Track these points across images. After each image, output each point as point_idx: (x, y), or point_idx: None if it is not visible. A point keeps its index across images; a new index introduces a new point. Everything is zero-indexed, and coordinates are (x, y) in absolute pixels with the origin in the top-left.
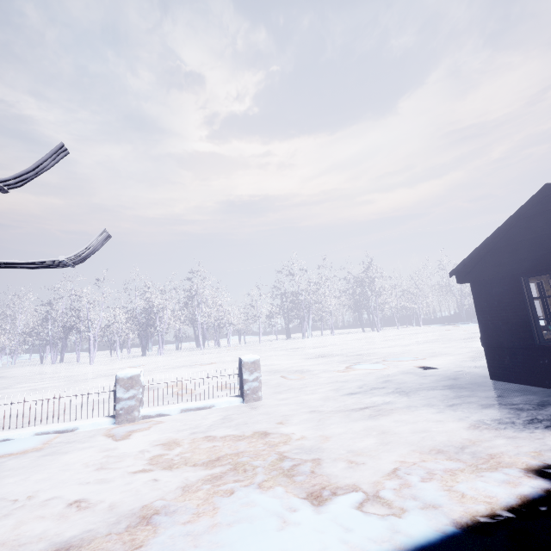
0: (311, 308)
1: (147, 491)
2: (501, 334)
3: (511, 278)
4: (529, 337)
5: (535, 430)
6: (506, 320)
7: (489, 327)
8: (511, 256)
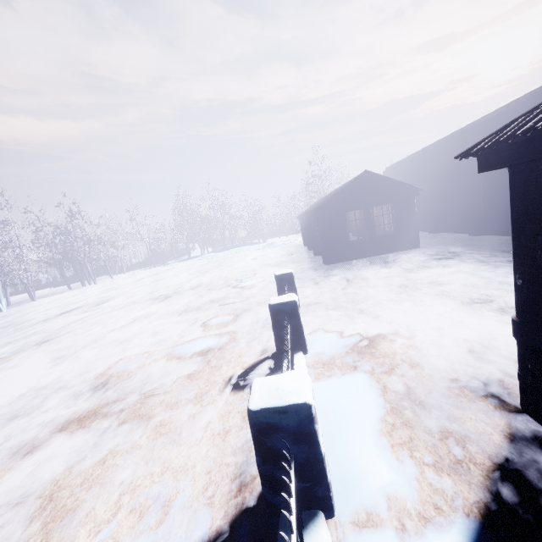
0: None
1: (447, 309)
2: (333, 241)
3: (339, 213)
4: (345, 240)
5: (394, 264)
6: (336, 234)
7: (328, 238)
8: (347, 201)
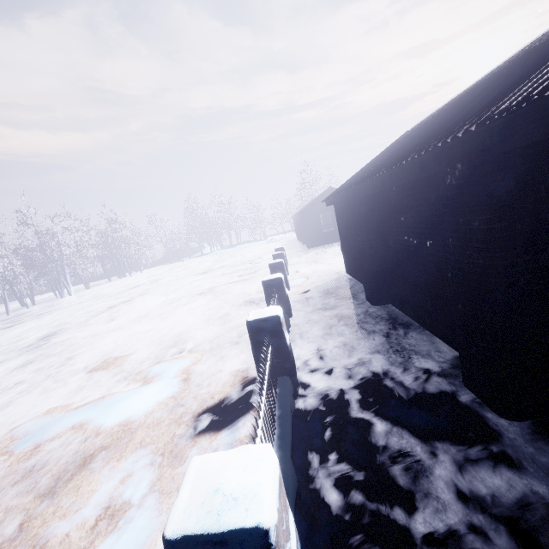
0: (65, 263)
1: None
2: (312, 233)
3: (315, 214)
4: (320, 232)
5: None
6: (314, 228)
7: (309, 231)
8: (320, 207)
